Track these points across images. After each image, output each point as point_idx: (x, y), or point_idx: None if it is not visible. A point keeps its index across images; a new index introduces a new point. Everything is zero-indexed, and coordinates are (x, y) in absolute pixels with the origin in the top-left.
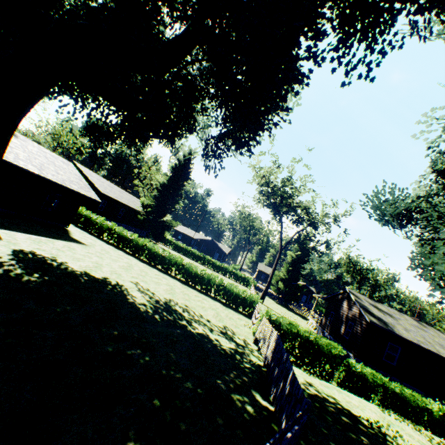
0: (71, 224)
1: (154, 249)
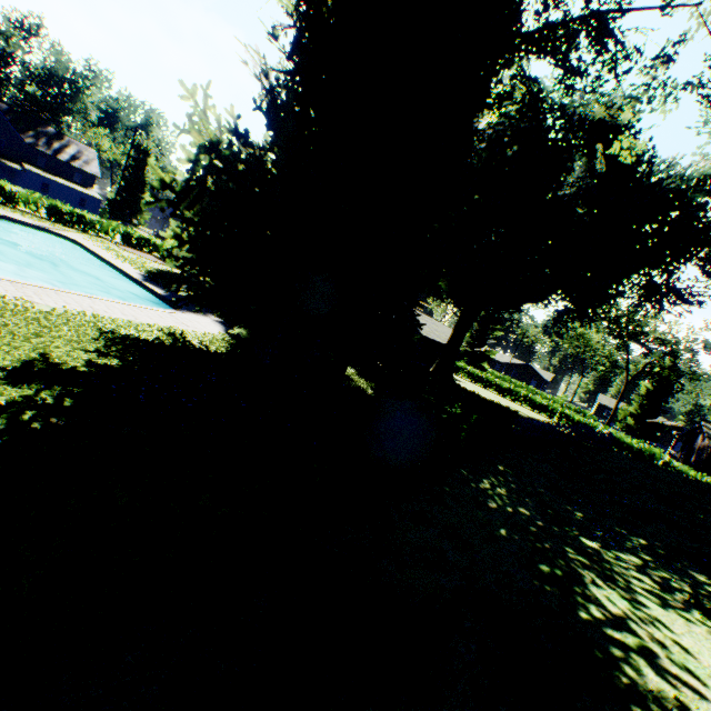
0: None
1: (501, 384)
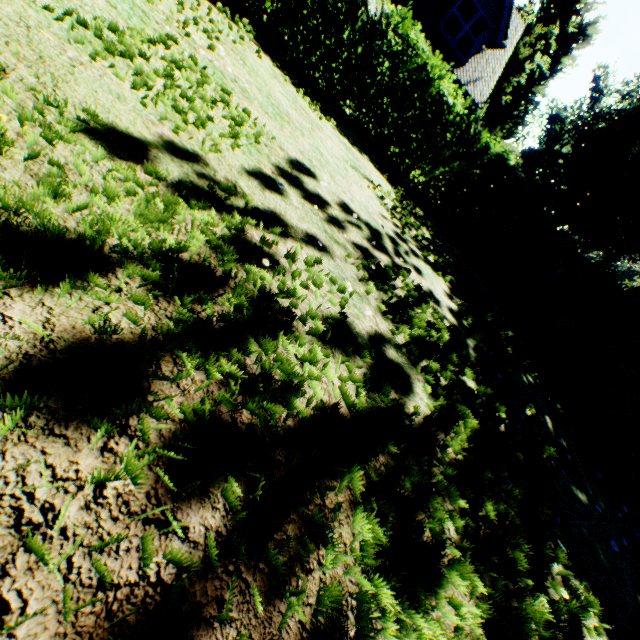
0: None
1: None
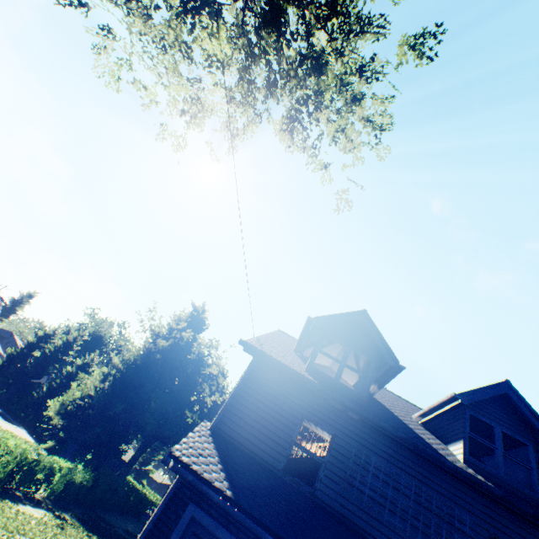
0: None
1: (150, 495)
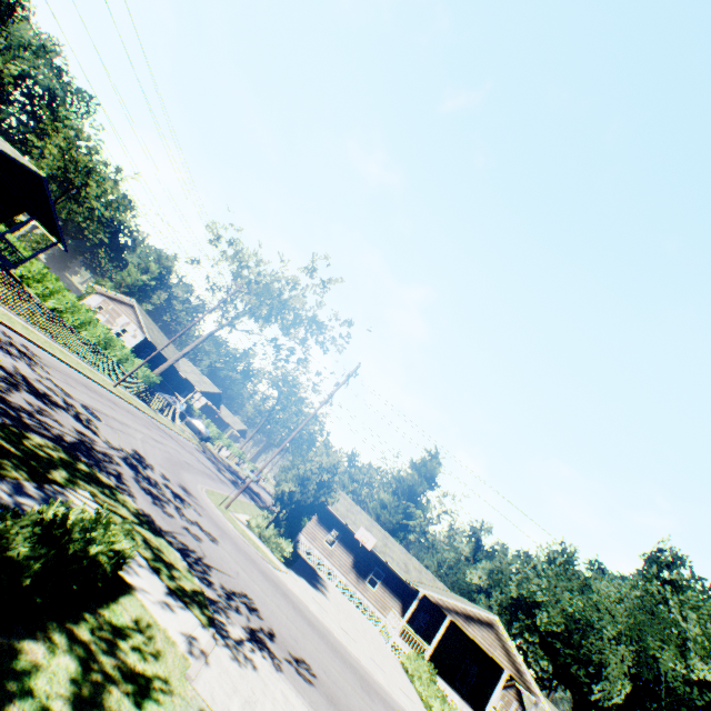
0: None
1: None
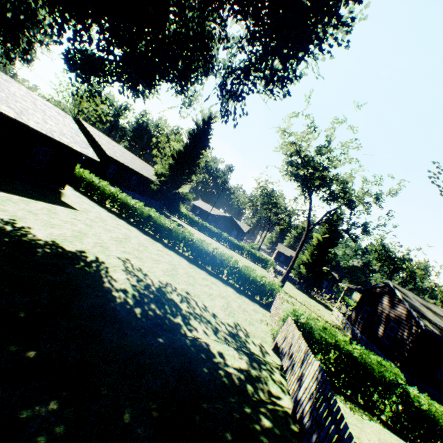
0: (71, 187)
1: (159, 220)
